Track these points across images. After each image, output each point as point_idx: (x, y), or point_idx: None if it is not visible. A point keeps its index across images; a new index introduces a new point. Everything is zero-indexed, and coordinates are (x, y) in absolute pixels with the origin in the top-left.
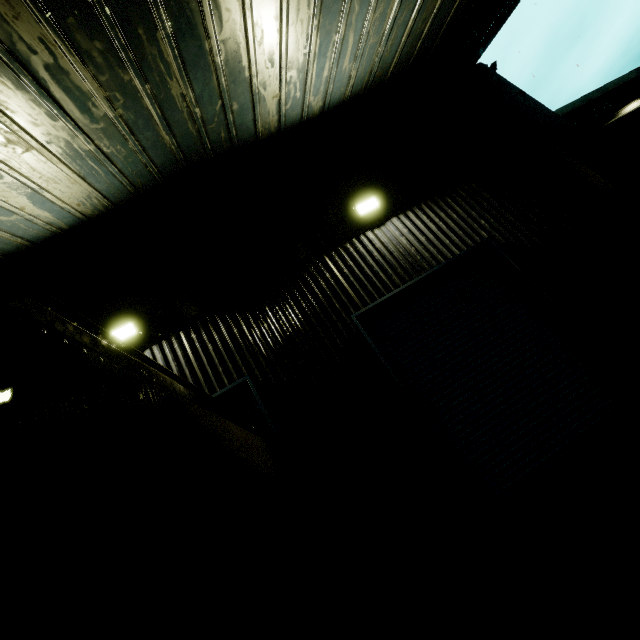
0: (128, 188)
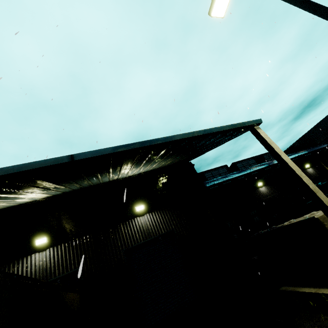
0: (61, 192)
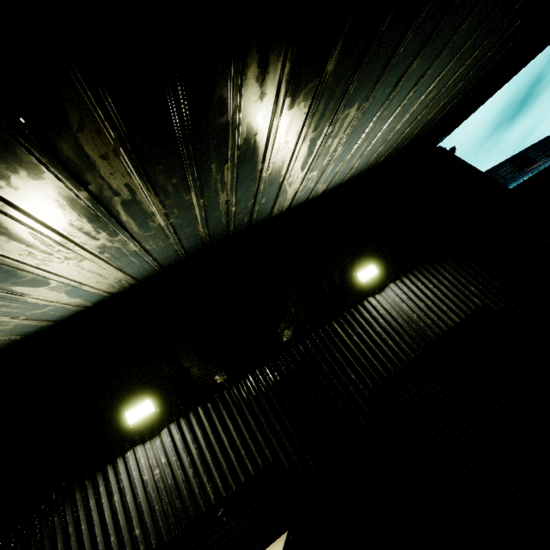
0: (155, 268)
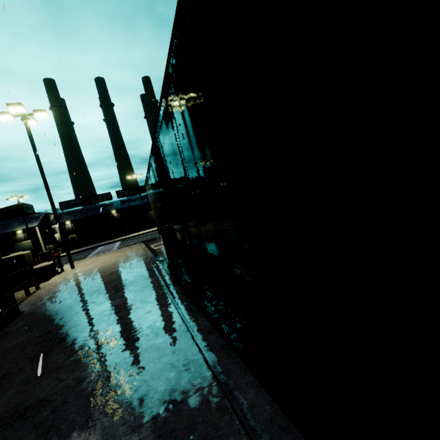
0: None
